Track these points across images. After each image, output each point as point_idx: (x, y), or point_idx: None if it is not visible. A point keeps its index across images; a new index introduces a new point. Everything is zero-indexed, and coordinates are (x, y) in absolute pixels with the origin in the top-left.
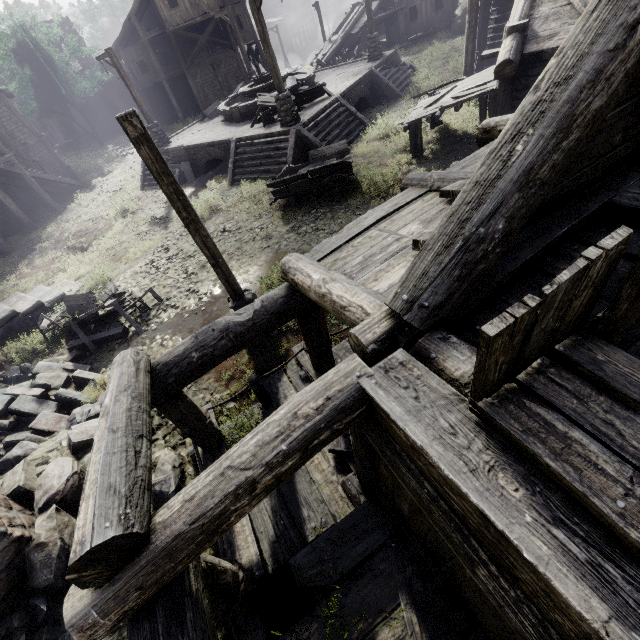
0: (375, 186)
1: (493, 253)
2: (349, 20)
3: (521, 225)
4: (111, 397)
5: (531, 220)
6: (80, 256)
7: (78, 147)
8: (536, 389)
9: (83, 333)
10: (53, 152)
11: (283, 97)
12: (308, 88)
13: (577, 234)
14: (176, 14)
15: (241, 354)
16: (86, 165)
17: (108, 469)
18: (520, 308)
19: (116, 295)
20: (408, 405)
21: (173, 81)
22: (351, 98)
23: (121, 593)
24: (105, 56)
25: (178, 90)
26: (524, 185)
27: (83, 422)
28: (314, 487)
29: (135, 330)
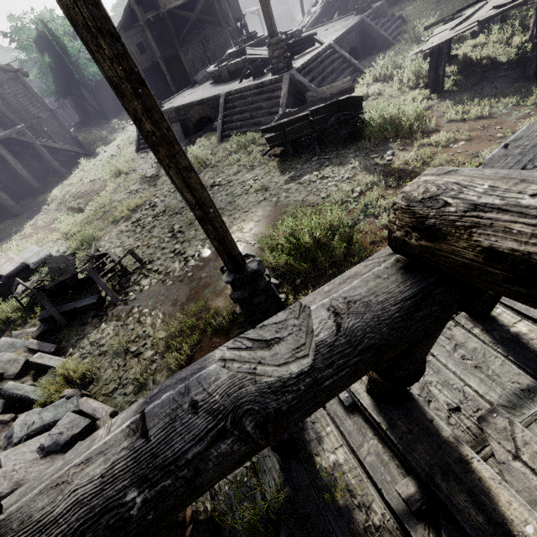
0: (392, 124)
1: None
2: None
3: None
4: None
5: None
6: (76, 216)
7: (90, 124)
8: None
9: (51, 304)
10: (63, 125)
11: (275, 41)
12: (298, 38)
13: None
14: None
15: None
16: (92, 136)
17: None
18: None
19: (95, 257)
20: None
21: (168, 60)
22: (343, 46)
23: None
24: None
25: (172, 68)
26: None
27: (20, 444)
28: None
29: (111, 299)
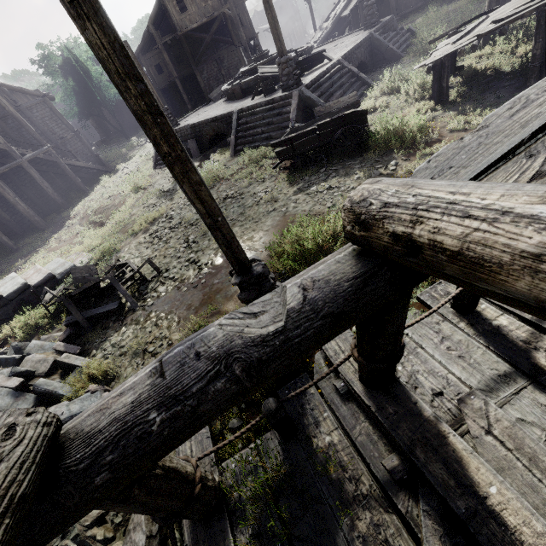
0: (396, 135)
1: None
2: (338, 7)
3: None
4: None
5: None
6: (98, 230)
7: (110, 143)
8: None
9: (76, 309)
10: (86, 144)
11: (285, 60)
12: (308, 55)
13: None
14: (186, 18)
15: None
16: (112, 154)
17: None
18: None
19: (116, 267)
20: None
21: (184, 80)
22: (352, 61)
23: None
24: None
25: (188, 87)
26: None
27: None
28: None
29: (131, 305)
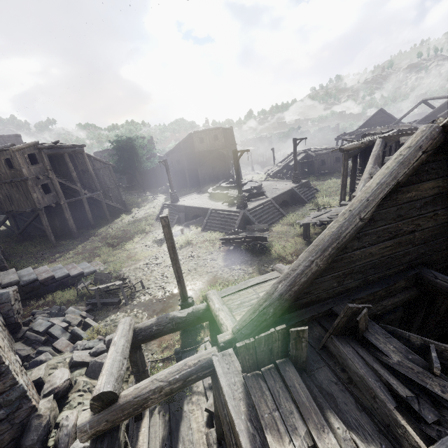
0: (278, 252)
1: (269, 319)
2: (288, 158)
3: (281, 311)
4: (118, 337)
5: (298, 308)
6: (111, 249)
7: (132, 189)
8: (264, 374)
9: (99, 297)
10: (120, 192)
11: (240, 196)
12: (256, 192)
13: (319, 318)
14: (202, 145)
15: (176, 333)
16: (132, 200)
17: (113, 366)
18: (248, 341)
19: (122, 279)
20: (224, 370)
21: (191, 169)
22: (278, 200)
23: (100, 420)
24: (163, 162)
25: (192, 173)
26: (279, 299)
27: (80, 350)
28: (190, 431)
29: (125, 302)
